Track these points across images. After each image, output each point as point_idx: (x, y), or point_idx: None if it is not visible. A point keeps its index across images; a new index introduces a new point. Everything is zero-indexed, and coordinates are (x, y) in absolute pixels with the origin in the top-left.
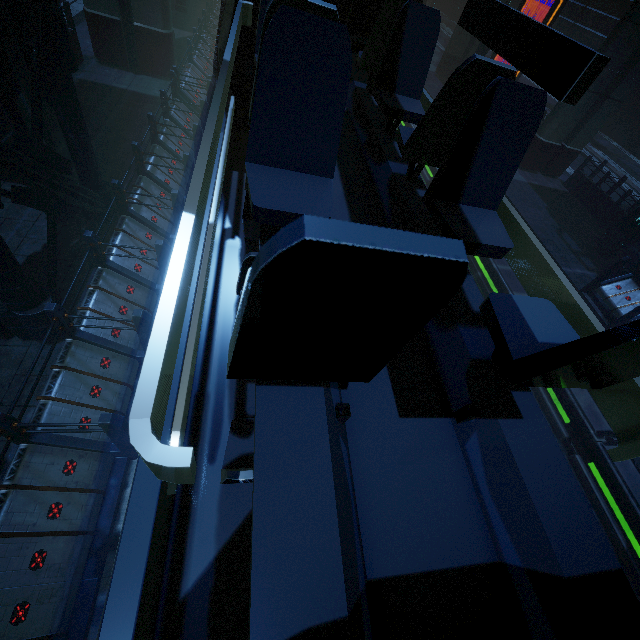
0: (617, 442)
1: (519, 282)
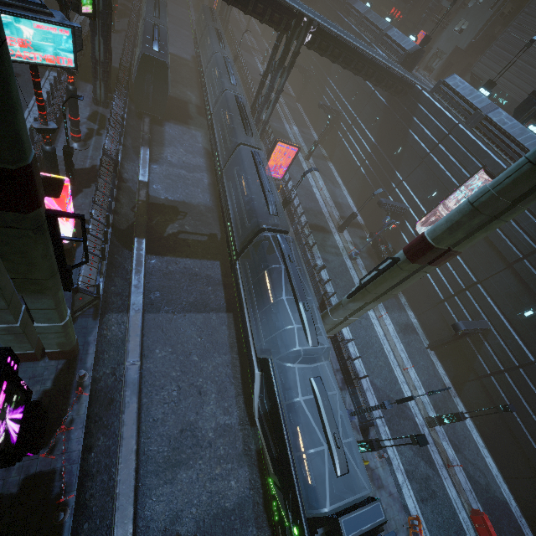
0: None
1: None
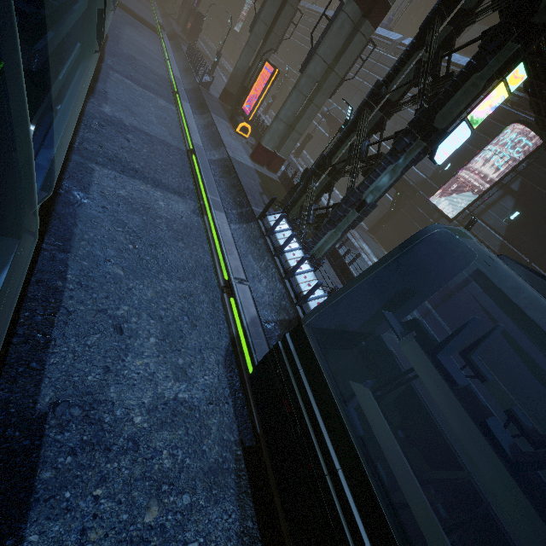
0: (246, 284)
1: (222, 207)
